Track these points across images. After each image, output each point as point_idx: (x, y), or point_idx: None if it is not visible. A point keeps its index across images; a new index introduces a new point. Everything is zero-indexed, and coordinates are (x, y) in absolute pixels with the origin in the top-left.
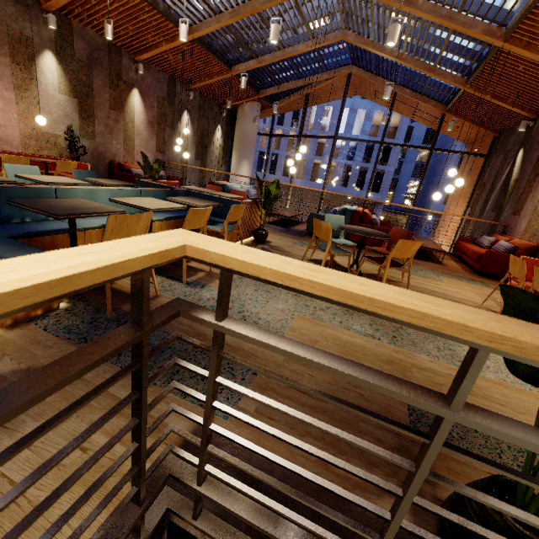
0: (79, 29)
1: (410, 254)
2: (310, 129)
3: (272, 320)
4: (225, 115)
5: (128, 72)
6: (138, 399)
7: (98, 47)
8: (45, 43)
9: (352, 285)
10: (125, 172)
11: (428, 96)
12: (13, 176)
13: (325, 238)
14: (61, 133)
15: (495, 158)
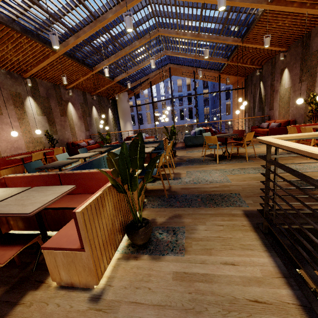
0: (39, 81)
1: (251, 138)
2: (146, 97)
3: (221, 179)
4: (110, 103)
5: (64, 95)
6: (268, 180)
7: (49, 88)
8: (27, 93)
9: (314, 133)
10: (76, 146)
11: (209, 69)
12: (60, 160)
13: (214, 143)
14: (42, 136)
15: (250, 88)
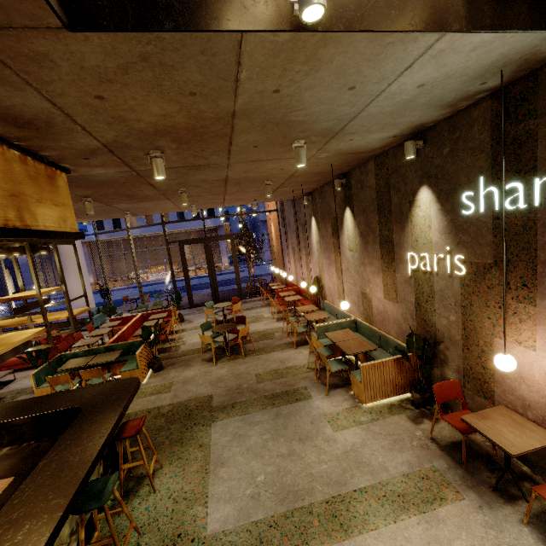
0: None
1: None
2: None
3: None
4: None
5: None
6: None
7: None
8: None
9: None
10: None
11: None
12: None
13: None
14: None
15: None
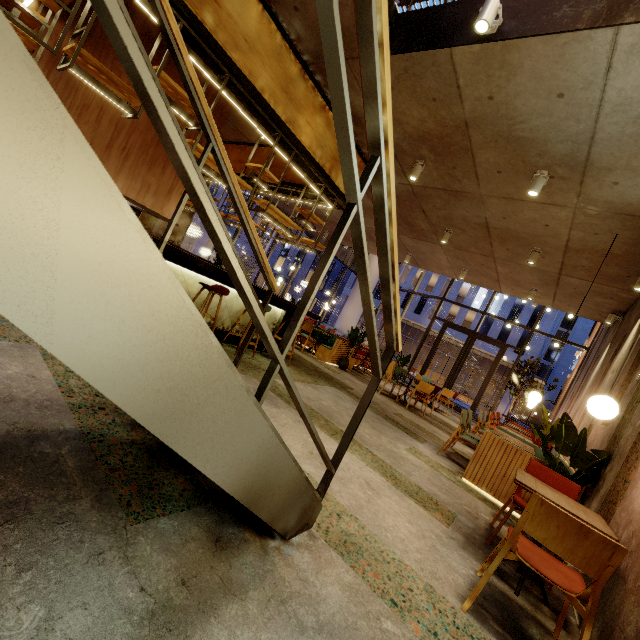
0: None
1: None
2: None
3: None
4: None
5: None
6: None
7: None
8: None
9: None
10: None
11: None
12: None
13: None
14: None
15: None
